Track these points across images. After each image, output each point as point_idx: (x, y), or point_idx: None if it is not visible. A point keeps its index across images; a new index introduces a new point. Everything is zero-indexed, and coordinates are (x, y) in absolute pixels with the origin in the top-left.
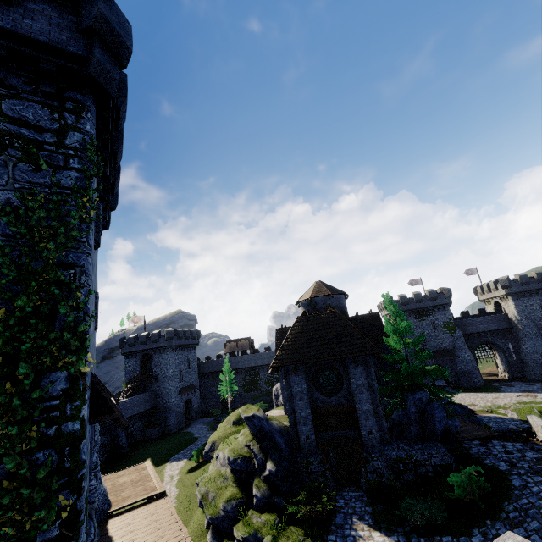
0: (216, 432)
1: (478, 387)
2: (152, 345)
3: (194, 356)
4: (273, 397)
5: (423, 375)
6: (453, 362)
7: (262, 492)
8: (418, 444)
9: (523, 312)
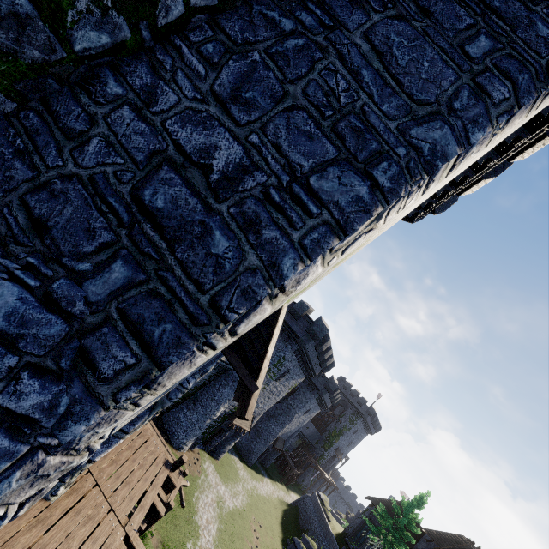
0: None
1: None
2: None
3: None
4: None
5: None
6: None
7: (343, 515)
8: None
9: None
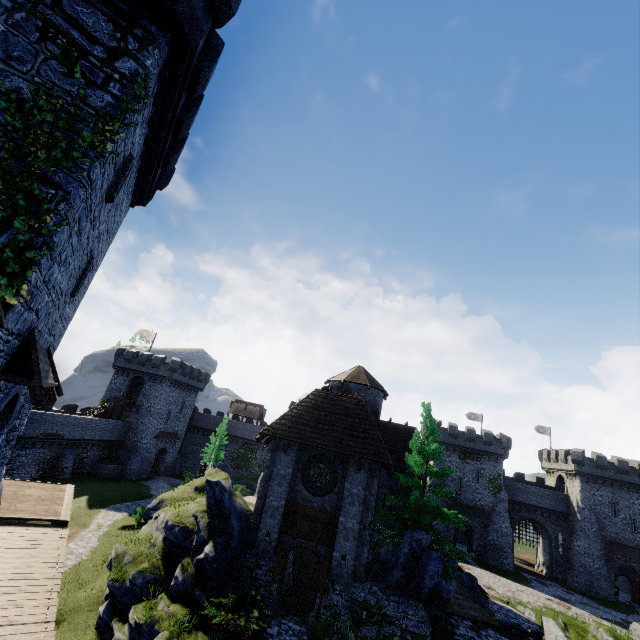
0: (172, 491)
1: (504, 570)
2: (151, 369)
3: (192, 402)
4: (259, 482)
5: (435, 515)
6: (486, 527)
7: (185, 576)
8: (396, 595)
9: (588, 501)
